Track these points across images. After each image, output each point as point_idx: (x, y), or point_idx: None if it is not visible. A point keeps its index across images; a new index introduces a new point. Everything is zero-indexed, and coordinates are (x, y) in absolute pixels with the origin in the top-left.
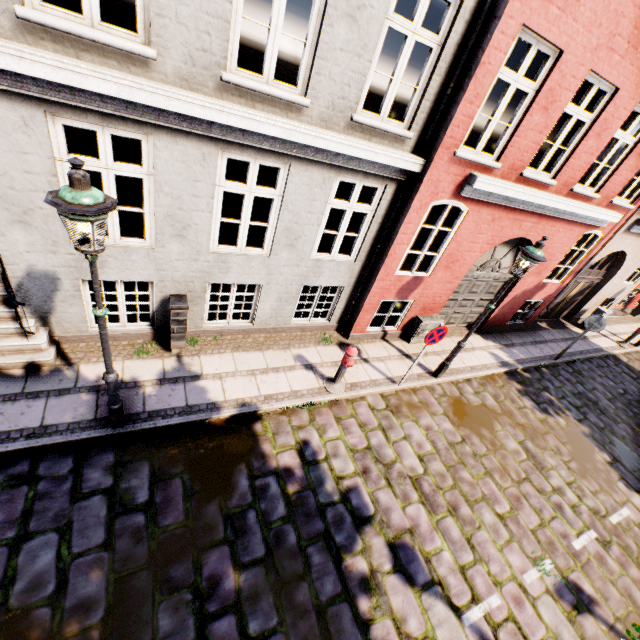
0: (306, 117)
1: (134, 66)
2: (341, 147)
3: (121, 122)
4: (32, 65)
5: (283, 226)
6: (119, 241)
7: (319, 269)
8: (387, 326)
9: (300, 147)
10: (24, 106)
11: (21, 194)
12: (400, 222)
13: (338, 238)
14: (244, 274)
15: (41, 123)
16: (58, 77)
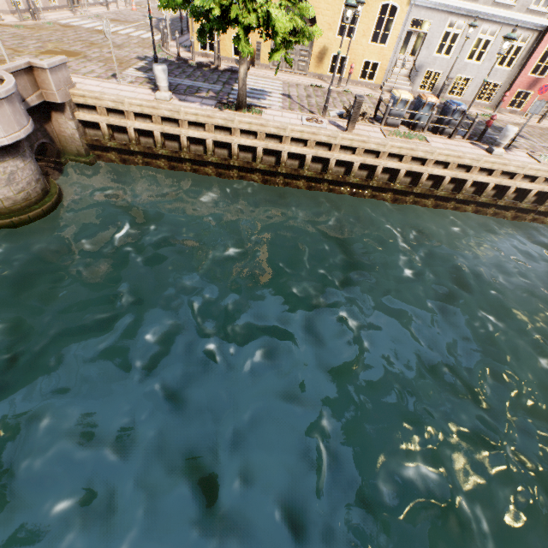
0: (512, 10)
1: (474, 2)
2: (522, 18)
3: (464, 17)
4: (458, 4)
5: (490, 51)
6: (442, 56)
7: (495, 73)
8: (516, 108)
9: (507, 20)
10: (447, 15)
11: (432, 39)
12: (536, 48)
13: (507, 58)
14: (469, 72)
15: (447, 19)
16: (461, 6)
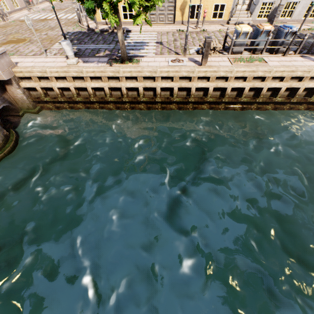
0: None
1: None
2: None
3: None
4: None
5: None
6: None
7: None
8: None
9: None
10: None
11: None
12: None
13: None
14: None
15: None
16: None
